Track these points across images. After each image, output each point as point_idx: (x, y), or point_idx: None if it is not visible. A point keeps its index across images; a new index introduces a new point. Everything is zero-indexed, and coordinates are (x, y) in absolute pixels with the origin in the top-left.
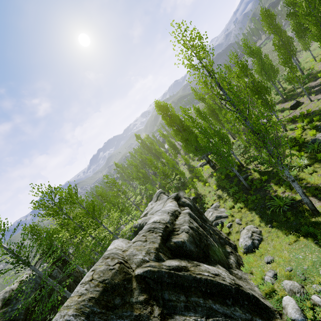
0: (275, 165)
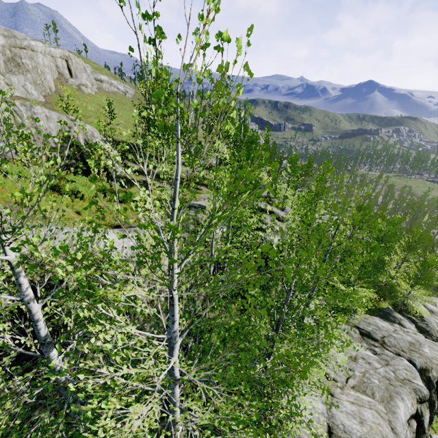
0: None
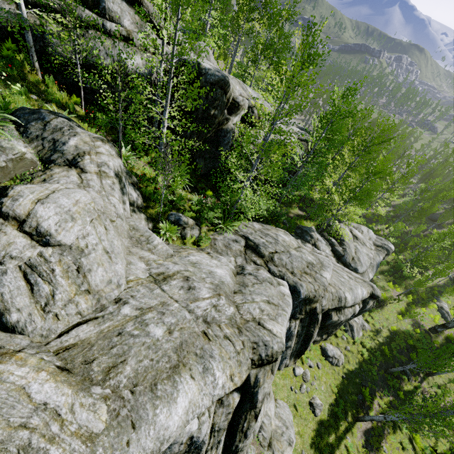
0: (400, 411)
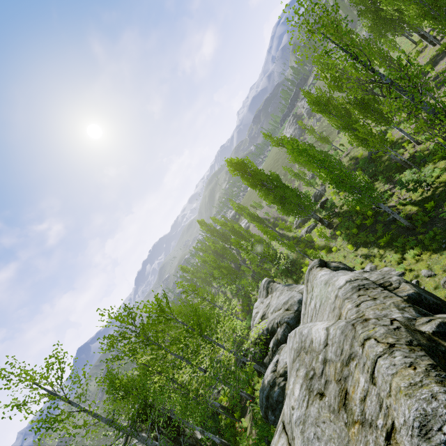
0: None
